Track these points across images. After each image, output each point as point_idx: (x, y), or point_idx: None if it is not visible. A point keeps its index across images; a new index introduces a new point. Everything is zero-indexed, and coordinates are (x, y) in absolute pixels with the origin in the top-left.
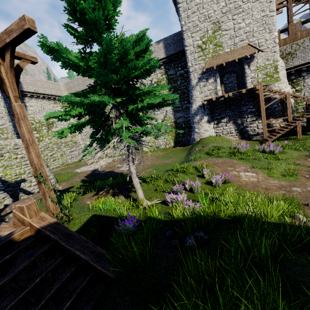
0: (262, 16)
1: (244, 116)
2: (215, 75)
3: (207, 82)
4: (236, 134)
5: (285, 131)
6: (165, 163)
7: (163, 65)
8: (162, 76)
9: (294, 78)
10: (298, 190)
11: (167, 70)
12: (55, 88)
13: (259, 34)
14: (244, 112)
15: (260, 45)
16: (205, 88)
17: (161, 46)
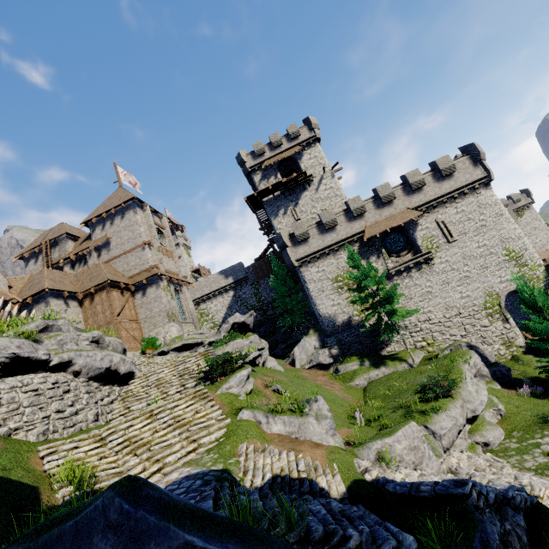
0: (547, 236)
1: None
2: None
3: None
4: None
5: None
6: None
7: None
8: None
9: None
10: None
11: None
12: None
13: None
14: None
15: None
16: None
17: None
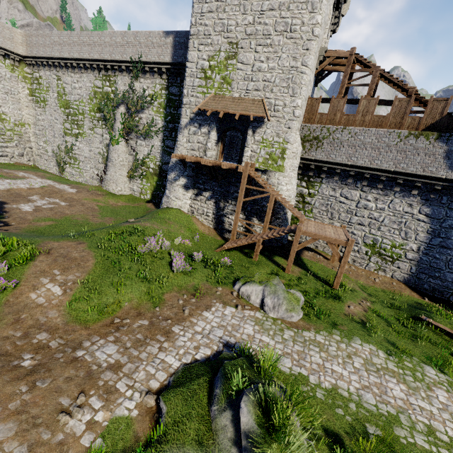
0: (291, 66)
1: (228, 200)
2: (212, 124)
3: (200, 129)
4: (212, 220)
5: (243, 243)
6: (84, 222)
7: (168, 74)
8: (161, 91)
9: (313, 175)
10: (39, 338)
11: (170, 85)
12: (2, 35)
13: (280, 92)
14: (230, 195)
15: (276, 108)
16: (194, 137)
17: (169, 42)
